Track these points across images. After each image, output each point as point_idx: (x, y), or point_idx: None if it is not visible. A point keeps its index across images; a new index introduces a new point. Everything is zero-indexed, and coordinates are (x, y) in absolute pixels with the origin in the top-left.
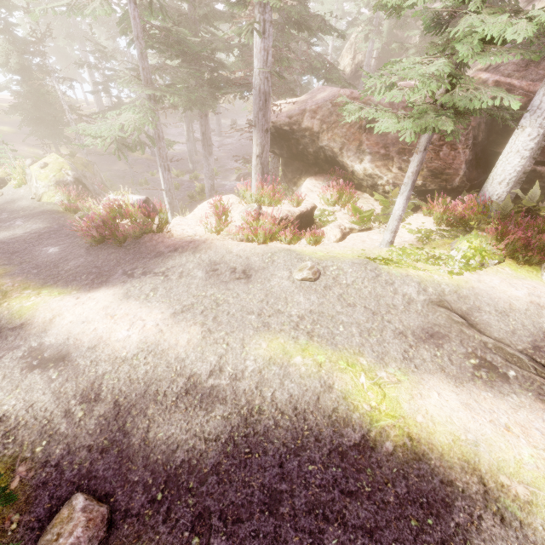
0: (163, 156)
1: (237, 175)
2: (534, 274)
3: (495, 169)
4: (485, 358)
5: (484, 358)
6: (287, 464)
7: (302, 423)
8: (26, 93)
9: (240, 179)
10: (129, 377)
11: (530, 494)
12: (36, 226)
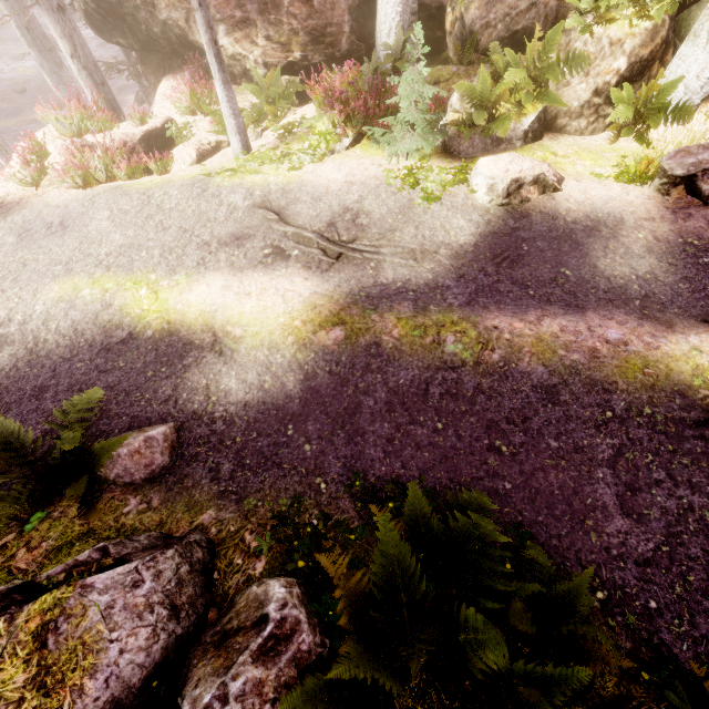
0: None
1: (134, 96)
2: (381, 151)
3: (378, 16)
4: (280, 246)
5: (279, 247)
6: (60, 369)
7: (80, 339)
8: None
9: (141, 101)
10: None
11: (243, 332)
12: None
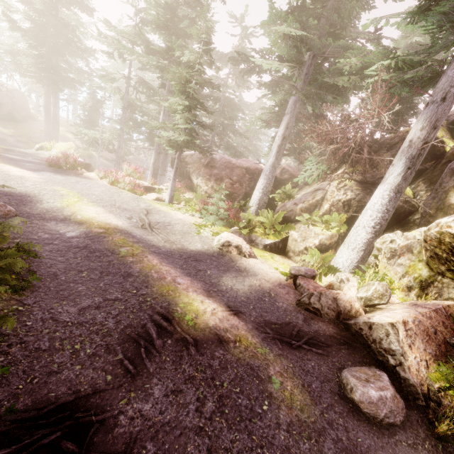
0: (119, 156)
1: None
2: (210, 223)
3: (252, 197)
4: (134, 217)
5: (133, 217)
6: (24, 196)
7: (42, 196)
8: (87, 120)
9: None
10: (5, 177)
11: (80, 217)
12: (35, 160)
